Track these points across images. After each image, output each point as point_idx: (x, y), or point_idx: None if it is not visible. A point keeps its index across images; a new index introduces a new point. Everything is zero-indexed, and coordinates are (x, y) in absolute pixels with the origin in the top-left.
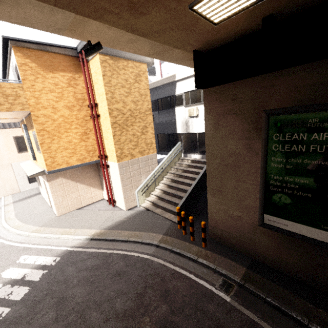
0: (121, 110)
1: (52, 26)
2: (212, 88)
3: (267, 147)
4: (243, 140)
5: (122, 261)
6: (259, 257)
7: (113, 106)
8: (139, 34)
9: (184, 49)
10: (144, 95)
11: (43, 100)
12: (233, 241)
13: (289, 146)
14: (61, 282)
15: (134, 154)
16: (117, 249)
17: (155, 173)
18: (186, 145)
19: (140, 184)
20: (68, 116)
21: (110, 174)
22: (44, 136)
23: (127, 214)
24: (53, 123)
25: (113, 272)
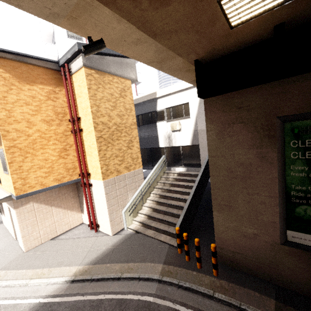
0: (106, 124)
1: (47, 9)
2: (214, 98)
3: (284, 155)
4: (253, 149)
5: None
6: (283, 282)
7: (98, 119)
8: (150, 33)
9: (186, 58)
10: (129, 109)
11: (17, 113)
12: (249, 264)
13: (310, 153)
14: None
15: (120, 170)
16: (109, 292)
17: (142, 189)
18: (170, 159)
19: (127, 202)
20: (45, 130)
21: (93, 194)
22: (15, 153)
23: (115, 241)
24: (27, 139)
25: None
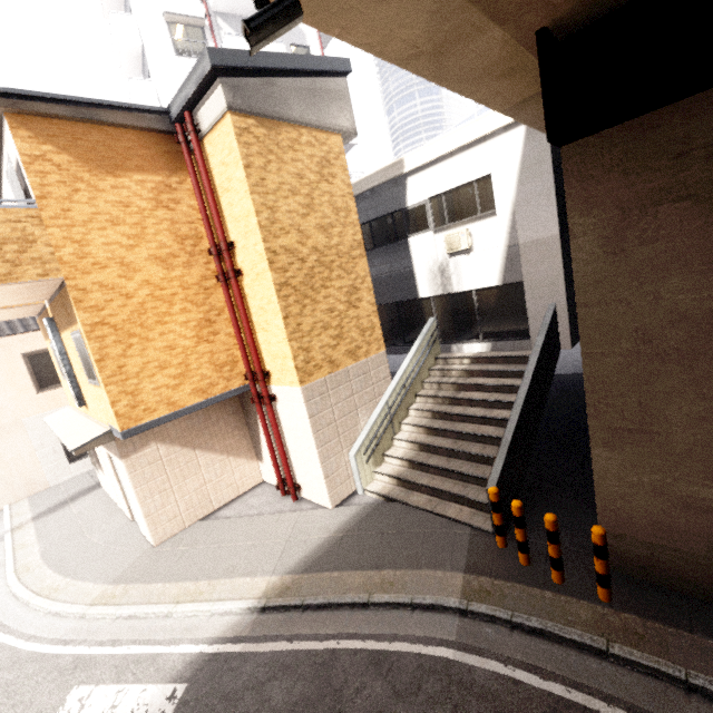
0: (295, 251)
1: None
2: (596, 138)
3: None
4: None
5: (377, 678)
6: None
7: (275, 242)
8: None
9: (515, 29)
10: (344, 209)
11: (96, 247)
12: (700, 576)
13: None
14: None
15: (336, 359)
16: (347, 634)
17: (388, 401)
18: (447, 324)
19: (358, 433)
20: (161, 281)
21: (281, 418)
22: (106, 338)
23: (341, 520)
24: (126, 304)
25: None
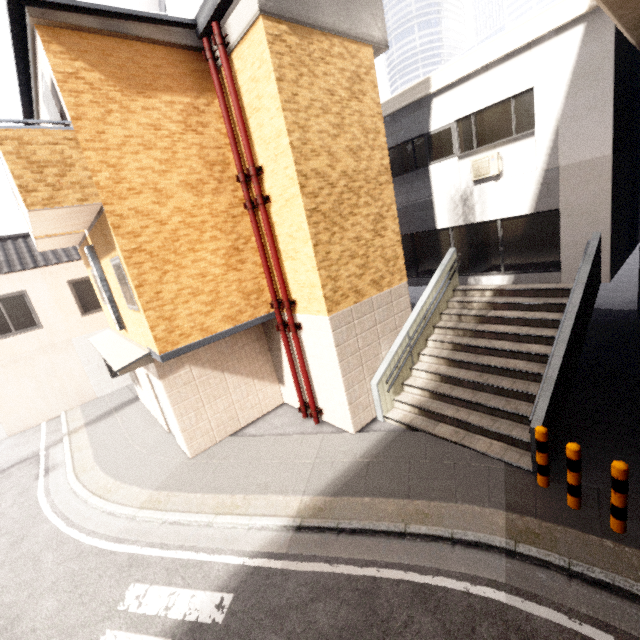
0: (325, 175)
1: None
2: None
3: None
4: None
5: (424, 613)
6: None
7: (306, 165)
8: None
9: None
10: (373, 131)
11: (130, 172)
12: None
13: None
14: None
15: (362, 289)
16: (386, 563)
17: (409, 332)
18: (465, 256)
19: (379, 363)
20: (192, 208)
21: (305, 346)
22: (143, 265)
23: (365, 445)
24: (160, 231)
25: None
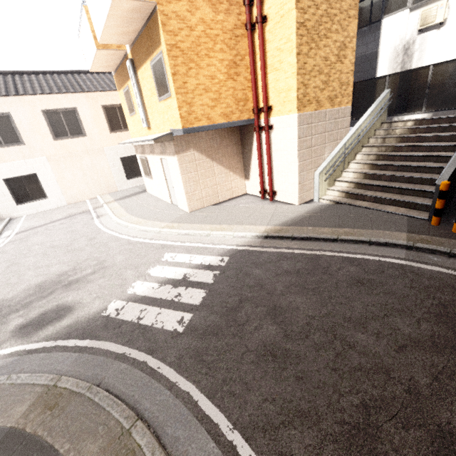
0: None
1: None
2: None
3: None
4: None
5: (351, 266)
6: None
7: None
8: None
9: None
10: None
11: None
12: None
13: None
14: (255, 287)
15: (321, 101)
16: (325, 250)
17: (346, 144)
18: (394, 100)
19: (322, 162)
20: (210, 22)
21: (273, 143)
22: (177, 59)
23: (306, 209)
24: (189, 35)
25: (345, 279)
